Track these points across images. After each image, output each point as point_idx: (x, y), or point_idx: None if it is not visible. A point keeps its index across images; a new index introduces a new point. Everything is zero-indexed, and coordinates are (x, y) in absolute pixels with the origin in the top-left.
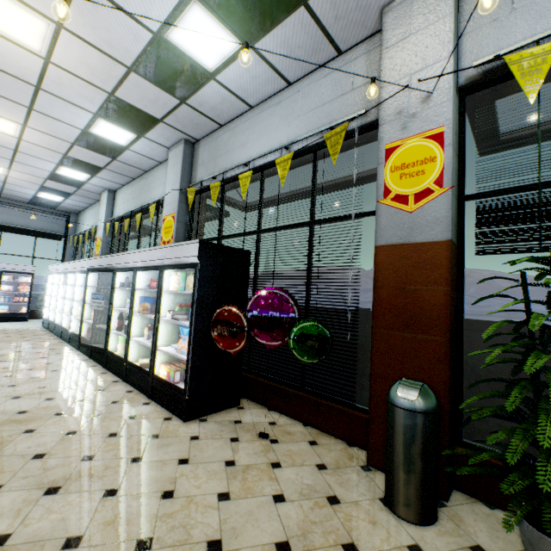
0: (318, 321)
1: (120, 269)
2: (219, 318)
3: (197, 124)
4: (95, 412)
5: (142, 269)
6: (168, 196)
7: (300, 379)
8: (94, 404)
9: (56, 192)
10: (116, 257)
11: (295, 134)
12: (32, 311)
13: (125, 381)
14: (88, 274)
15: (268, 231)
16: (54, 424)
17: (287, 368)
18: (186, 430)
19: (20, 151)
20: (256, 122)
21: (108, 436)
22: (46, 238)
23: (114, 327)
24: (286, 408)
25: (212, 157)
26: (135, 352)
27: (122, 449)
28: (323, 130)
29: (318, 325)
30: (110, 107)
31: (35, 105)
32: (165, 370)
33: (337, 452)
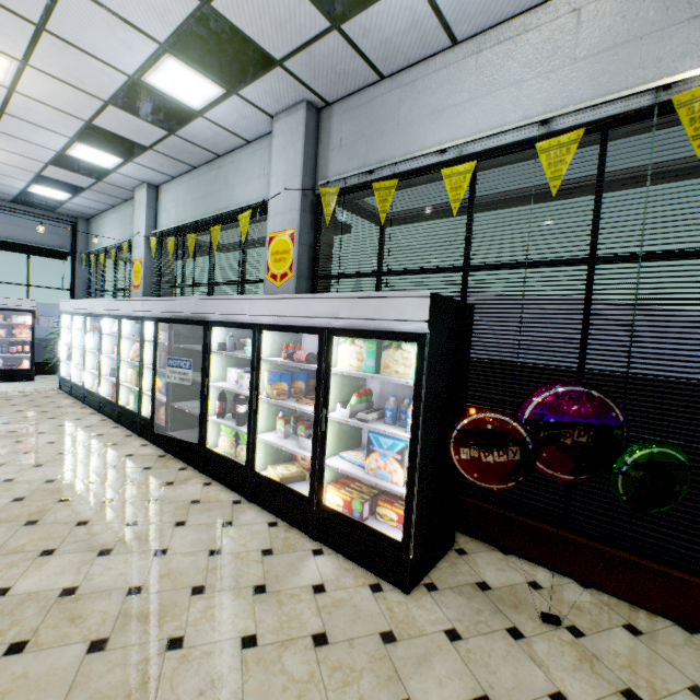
0: (671, 445)
1: (219, 322)
2: (475, 433)
3: (341, 73)
4: (253, 581)
5: (275, 329)
6: (276, 200)
7: (564, 511)
8: (238, 559)
9: (60, 185)
10: (209, 303)
11: (564, 96)
12: (35, 364)
13: (251, 502)
14: (156, 326)
15: (488, 268)
16: (205, 618)
17: (550, 498)
18: (424, 614)
19: (8, 112)
20: (466, 72)
21: (316, 646)
22: (45, 256)
23: (212, 411)
24: (538, 554)
25: (361, 134)
26: (261, 456)
27: (363, 681)
28: (653, 87)
29: (671, 453)
30: (194, 30)
31: (51, 20)
32: (339, 497)
33: (688, 651)
